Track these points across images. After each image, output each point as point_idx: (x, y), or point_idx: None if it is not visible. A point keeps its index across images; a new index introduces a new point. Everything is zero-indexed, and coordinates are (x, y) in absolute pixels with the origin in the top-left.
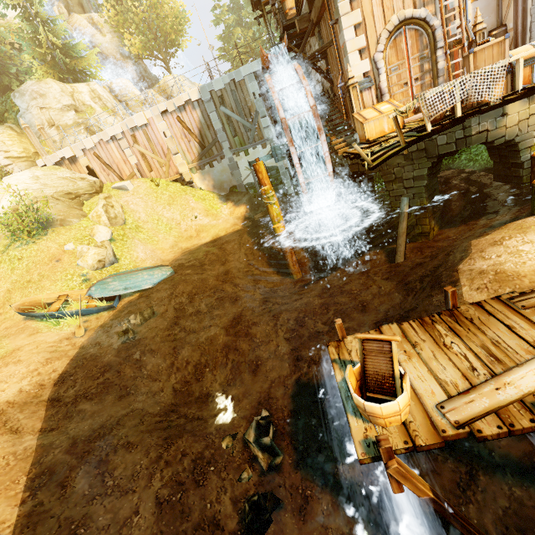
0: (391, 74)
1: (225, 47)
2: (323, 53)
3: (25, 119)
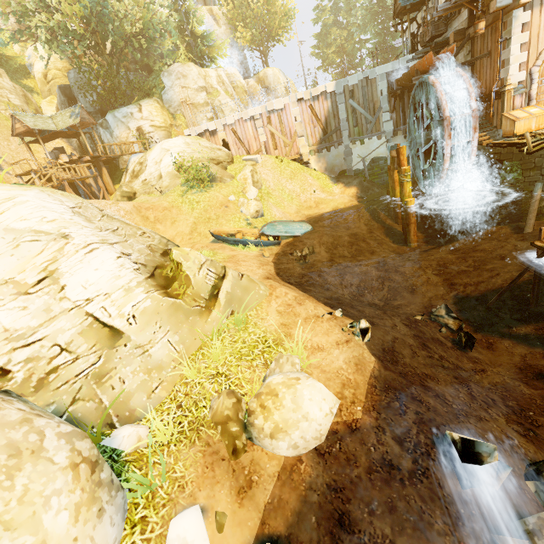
0: (541, 85)
1: (319, 45)
2: (471, 62)
3: (168, 95)
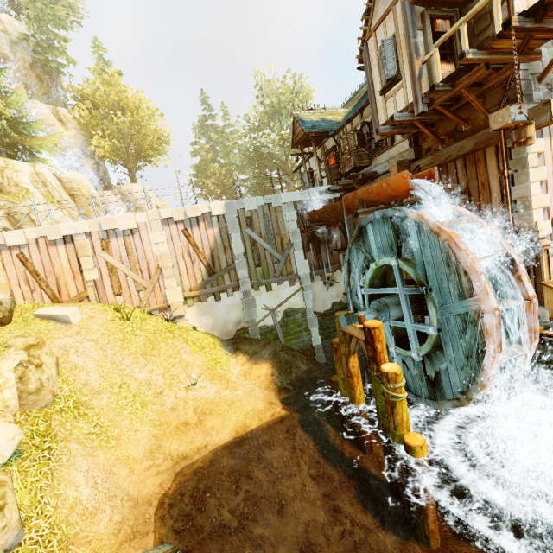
0: None
1: (198, 175)
2: None
3: None
